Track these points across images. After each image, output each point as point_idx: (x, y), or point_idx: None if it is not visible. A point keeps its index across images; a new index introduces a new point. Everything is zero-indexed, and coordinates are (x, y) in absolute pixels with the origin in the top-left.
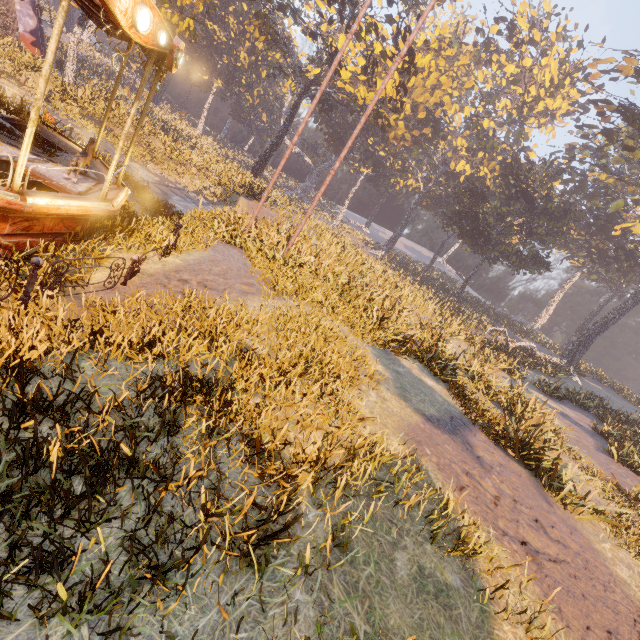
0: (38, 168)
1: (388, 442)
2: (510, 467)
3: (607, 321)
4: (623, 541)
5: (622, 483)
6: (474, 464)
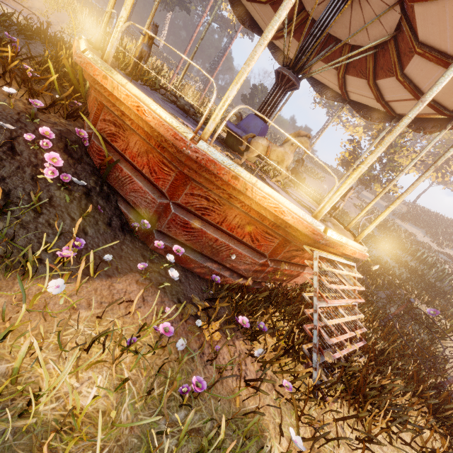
0: None
1: None
2: None
3: (219, 58)
4: None
5: None
6: None
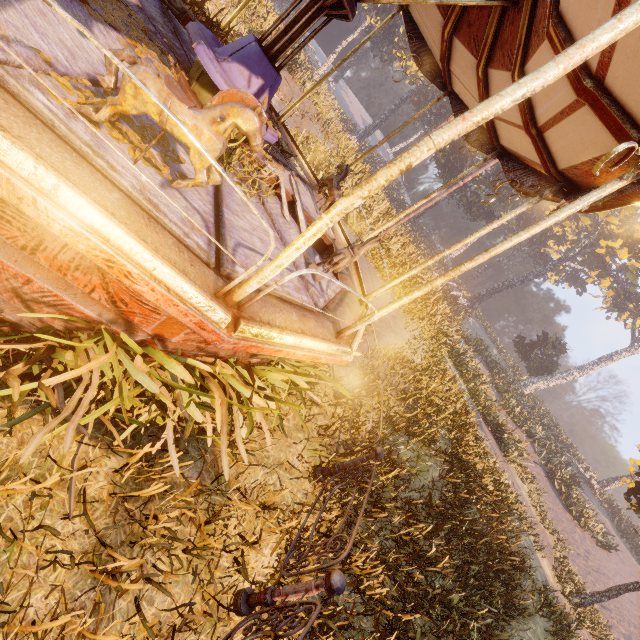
0: (308, 207)
1: (493, 465)
2: (493, 441)
3: (510, 285)
4: (517, 472)
5: (508, 428)
6: (493, 451)
